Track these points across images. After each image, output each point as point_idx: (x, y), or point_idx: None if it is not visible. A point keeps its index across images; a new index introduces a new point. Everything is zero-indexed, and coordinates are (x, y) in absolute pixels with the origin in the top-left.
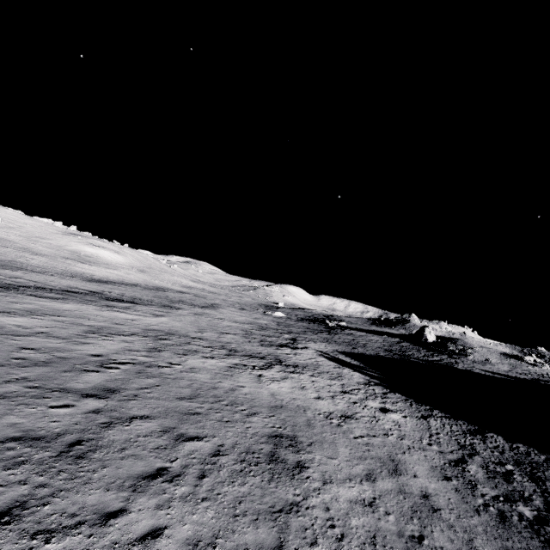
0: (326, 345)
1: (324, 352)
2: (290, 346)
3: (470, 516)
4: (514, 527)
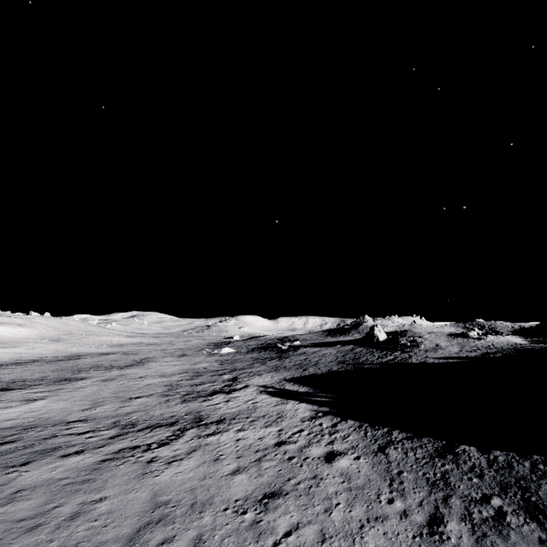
0: (273, 375)
1: (268, 386)
2: (224, 391)
3: None
4: None
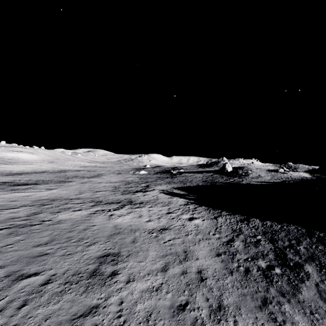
0: (167, 186)
1: (164, 190)
2: (142, 191)
3: (226, 277)
4: (252, 277)
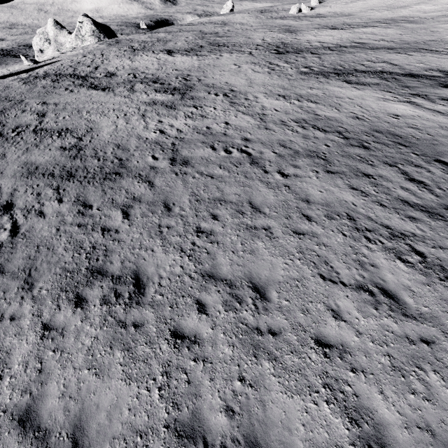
0: None
1: None
2: None
3: None
4: None
